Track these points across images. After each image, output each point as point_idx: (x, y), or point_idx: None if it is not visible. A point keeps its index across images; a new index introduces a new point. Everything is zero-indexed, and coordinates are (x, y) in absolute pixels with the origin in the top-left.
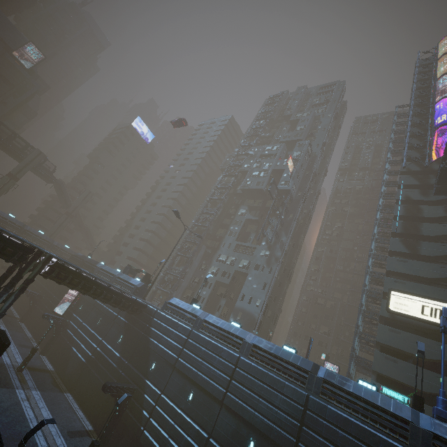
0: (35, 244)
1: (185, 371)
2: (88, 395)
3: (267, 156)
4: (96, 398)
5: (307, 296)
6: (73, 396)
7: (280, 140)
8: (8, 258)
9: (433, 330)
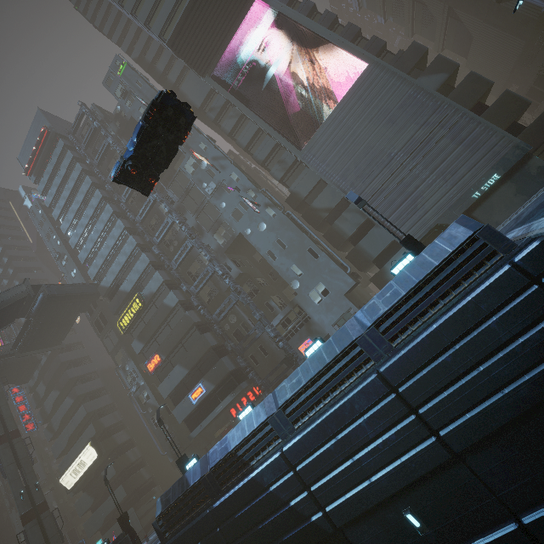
0: None
1: None
2: None
3: None
4: None
5: None
6: None
7: None
8: None
9: (86, 480)
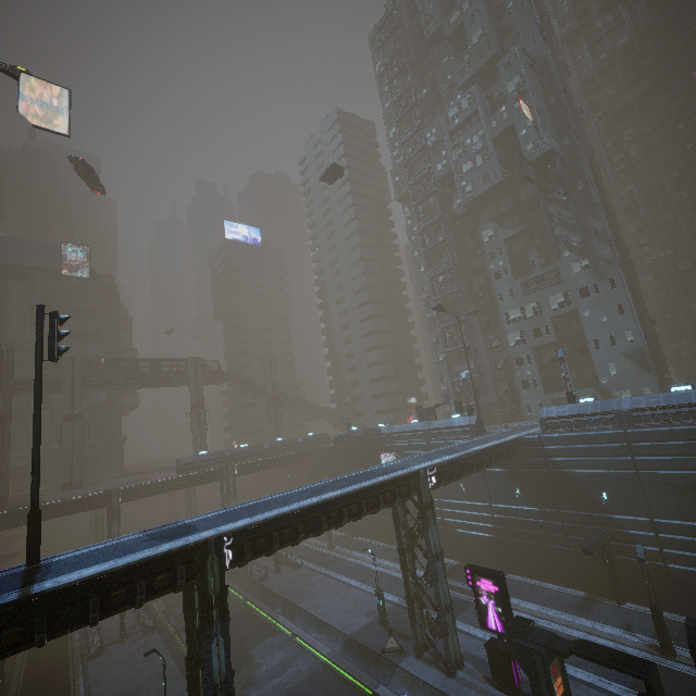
0: (287, 456)
1: (667, 481)
2: (537, 565)
3: (460, 127)
4: (552, 563)
5: (653, 273)
6: (516, 574)
7: (459, 85)
8: (406, 498)
9: None
